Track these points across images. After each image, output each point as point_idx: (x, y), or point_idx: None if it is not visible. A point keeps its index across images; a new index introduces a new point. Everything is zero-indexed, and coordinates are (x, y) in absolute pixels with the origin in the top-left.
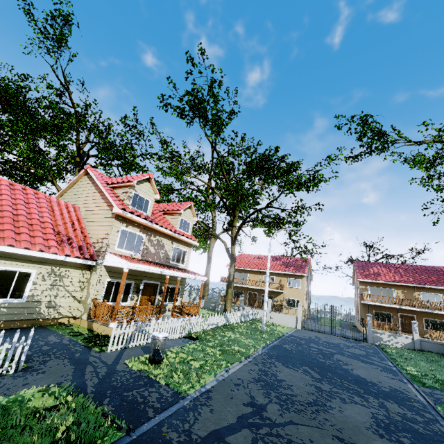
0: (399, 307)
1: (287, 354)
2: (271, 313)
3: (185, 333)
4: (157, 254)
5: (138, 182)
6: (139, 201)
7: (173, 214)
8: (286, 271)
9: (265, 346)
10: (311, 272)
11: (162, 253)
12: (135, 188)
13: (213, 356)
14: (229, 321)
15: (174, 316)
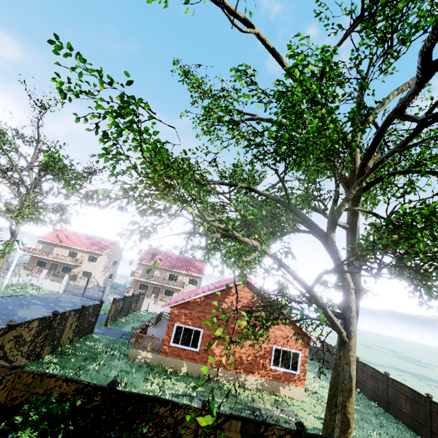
0: (148, 281)
1: None
2: (43, 281)
3: None
4: None
5: None
6: None
7: None
8: (89, 249)
9: None
10: (121, 252)
11: None
12: None
13: None
14: None
15: None
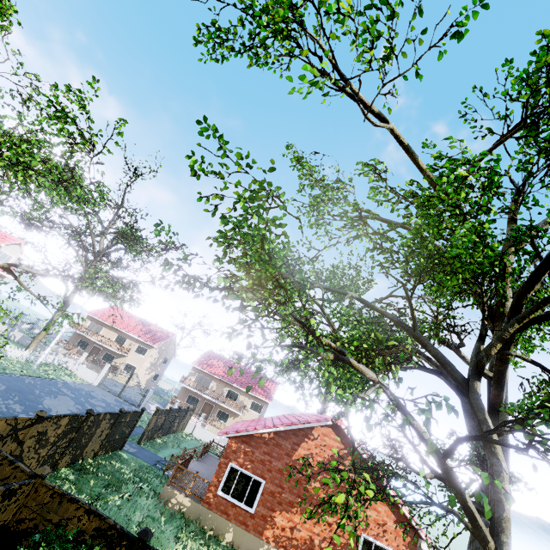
0: (200, 394)
1: (11, 381)
2: (80, 366)
3: None
4: None
5: None
6: None
7: None
8: (140, 337)
9: (3, 373)
10: (176, 348)
11: None
12: None
13: None
14: (7, 353)
15: None
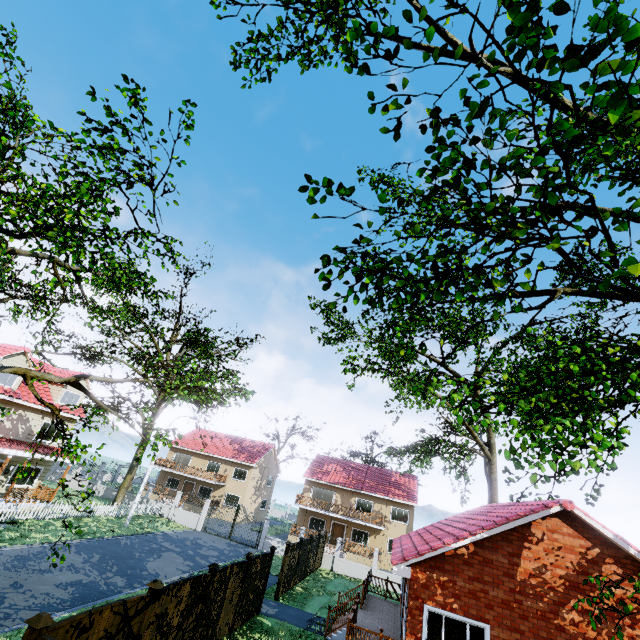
0: (324, 513)
1: (105, 546)
2: (176, 510)
3: (5, 518)
4: (15, 430)
5: (8, 356)
6: (4, 374)
7: (58, 384)
8: (235, 458)
9: (94, 538)
10: (277, 462)
11: (23, 428)
12: (2, 362)
13: (4, 537)
14: (94, 513)
15: (8, 499)
